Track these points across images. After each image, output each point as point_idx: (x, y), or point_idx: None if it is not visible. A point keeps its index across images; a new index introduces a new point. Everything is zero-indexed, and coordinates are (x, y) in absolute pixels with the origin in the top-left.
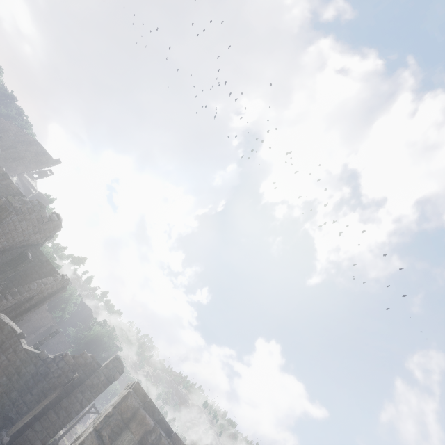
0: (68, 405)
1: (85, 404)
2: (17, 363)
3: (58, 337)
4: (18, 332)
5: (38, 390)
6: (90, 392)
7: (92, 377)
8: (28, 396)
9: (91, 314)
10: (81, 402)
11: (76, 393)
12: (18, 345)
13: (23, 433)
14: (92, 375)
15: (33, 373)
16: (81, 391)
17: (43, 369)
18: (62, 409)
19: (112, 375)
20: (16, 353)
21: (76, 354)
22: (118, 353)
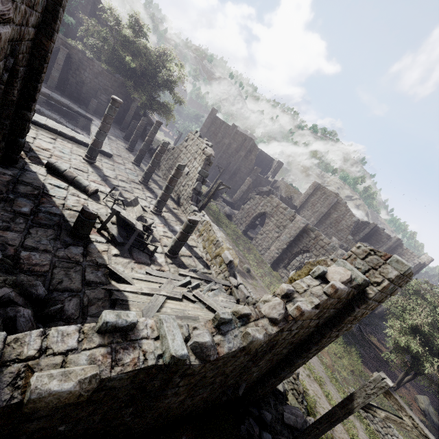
0: (318, 347)
1: (341, 334)
2: (207, 375)
3: (89, 67)
4: (153, 351)
5: (265, 359)
6: (350, 324)
7: (354, 313)
8: (253, 369)
9: (98, 2)
10: (336, 335)
11: (329, 335)
12: (186, 370)
13: (266, 383)
14: (355, 310)
15: (246, 359)
16: (336, 330)
17: (263, 347)
18: (310, 353)
19: (387, 295)
20: (192, 374)
21: (321, 301)
22: (410, 266)
